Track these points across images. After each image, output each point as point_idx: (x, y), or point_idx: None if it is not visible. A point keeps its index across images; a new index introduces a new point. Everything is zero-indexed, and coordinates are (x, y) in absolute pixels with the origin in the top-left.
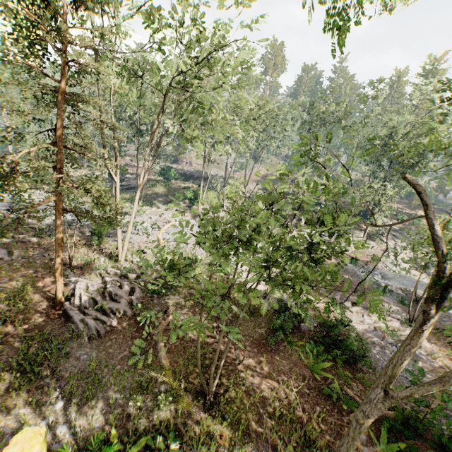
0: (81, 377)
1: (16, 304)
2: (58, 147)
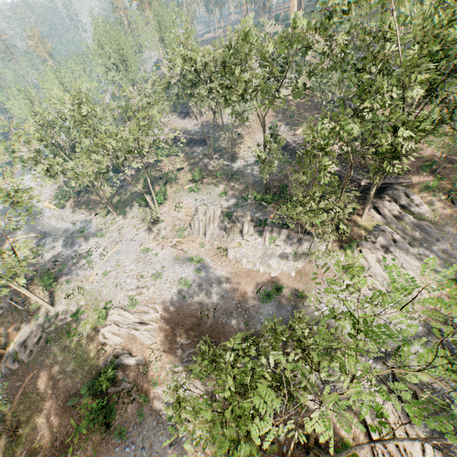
0: None
1: None
2: None
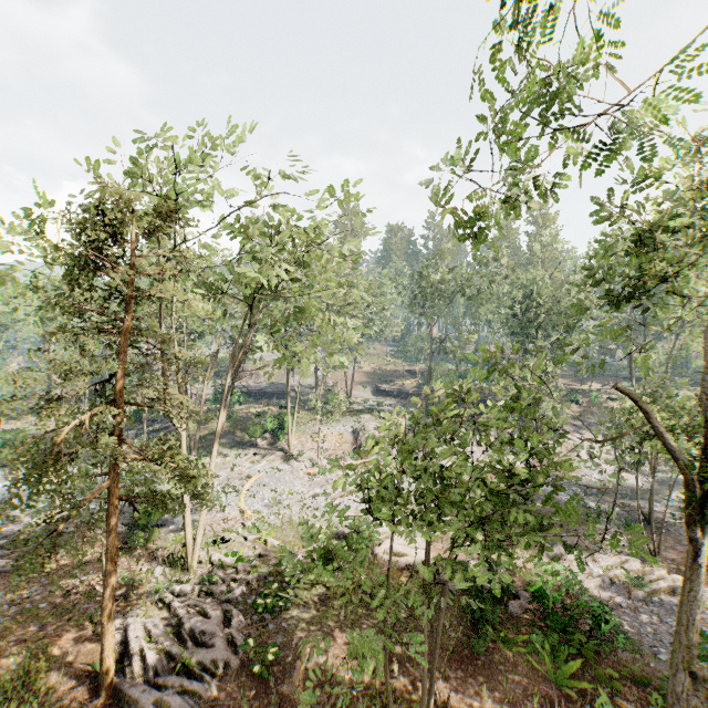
0: None
1: (24, 704)
2: (119, 406)
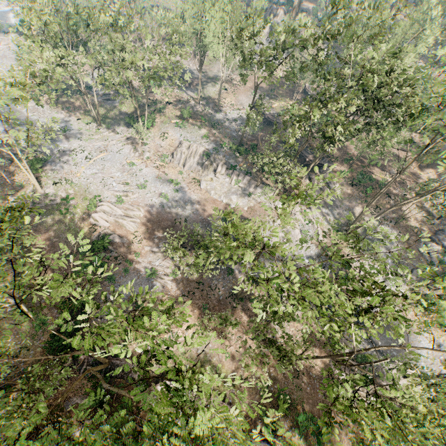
0: None
1: None
2: None
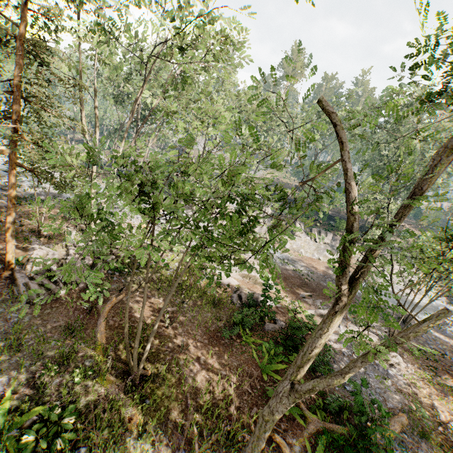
0: (3, 338)
1: None
2: (16, 97)
